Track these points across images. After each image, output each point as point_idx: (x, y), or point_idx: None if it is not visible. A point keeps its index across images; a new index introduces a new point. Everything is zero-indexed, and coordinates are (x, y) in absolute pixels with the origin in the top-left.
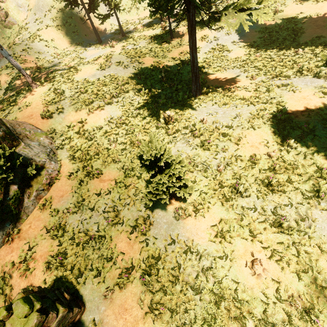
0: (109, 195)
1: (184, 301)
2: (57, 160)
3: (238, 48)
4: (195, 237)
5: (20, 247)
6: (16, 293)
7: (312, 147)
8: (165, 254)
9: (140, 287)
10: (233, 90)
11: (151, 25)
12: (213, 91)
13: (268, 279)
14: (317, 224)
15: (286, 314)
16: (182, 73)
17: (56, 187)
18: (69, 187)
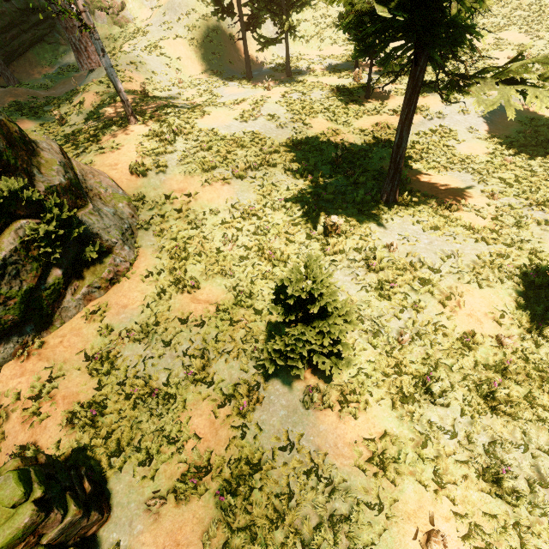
0: (200, 328)
1: None
2: (134, 246)
3: (476, 139)
4: (331, 451)
5: (37, 371)
6: (7, 447)
7: None
8: (271, 464)
9: (212, 510)
10: (455, 208)
11: (337, 70)
12: (419, 200)
13: None
14: None
15: None
16: (371, 158)
17: (120, 288)
18: (140, 294)
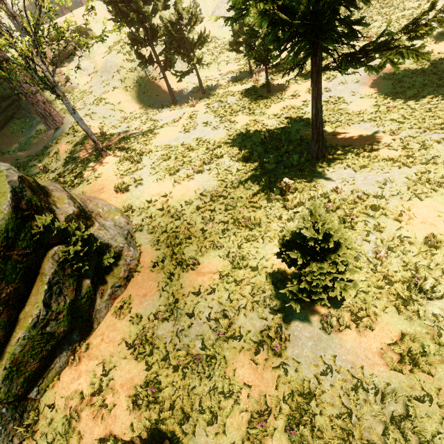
0: (212, 295)
1: None
2: (136, 246)
3: (359, 99)
4: (365, 363)
5: (91, 370)
6: None
7: None
8: (320, 389)
9: None
10: (371, 148)
11: (238, 80)
12: (340, 151)
13: None
14: None
15: None
16: (289, 132)
17: (135, 282)
18: (153, 282)
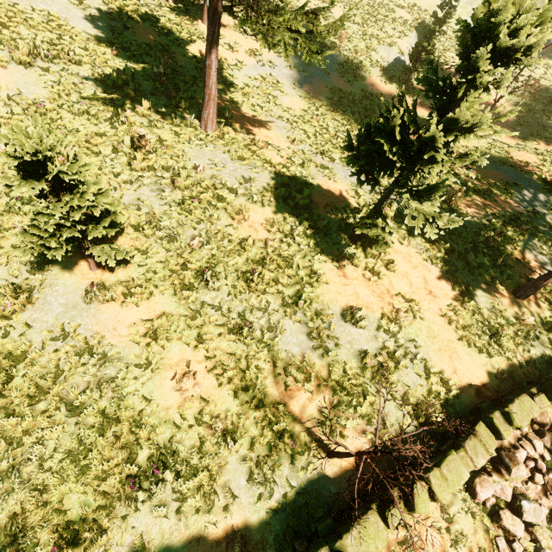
0: None
1: (43, 426)
2: None
3: (297, 96)
4: (109, 334)
5: None
6: None
7: (317, 249)
8: (39, 352)
9: None
10: (261, 145)
11: None
12: (235, 134)
13: (196, 397)
14: (283, 337)
15: (199, 440)
16: (200, 87)
17: None
18: None
